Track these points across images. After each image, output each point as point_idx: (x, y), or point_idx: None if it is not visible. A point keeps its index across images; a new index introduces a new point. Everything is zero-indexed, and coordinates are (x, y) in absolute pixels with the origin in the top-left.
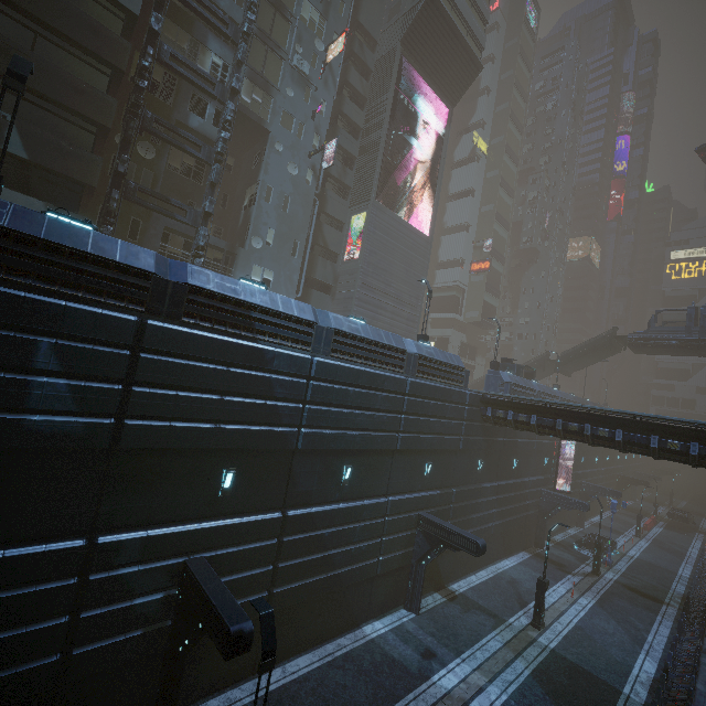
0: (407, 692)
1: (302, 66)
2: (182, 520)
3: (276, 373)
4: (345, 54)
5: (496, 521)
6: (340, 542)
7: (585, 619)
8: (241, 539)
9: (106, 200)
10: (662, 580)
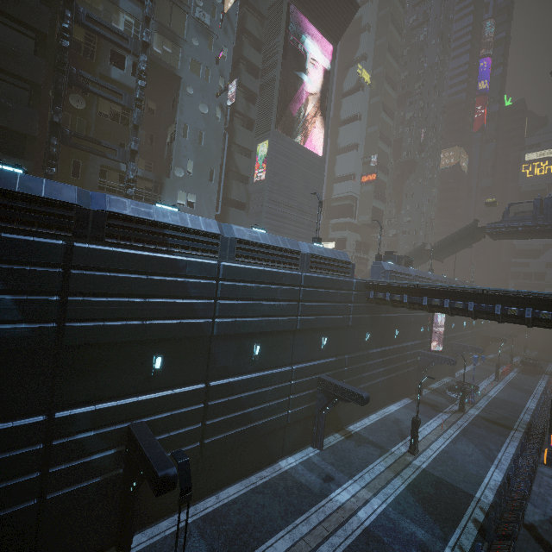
0: (310, 507)
1: (203, 18)
2: (124, 395)
3: (190, 277)
4: (241, 4)
5: (383, 377)
6: (255, 402)
7: (450, 445)
8: (173, 406)
9: (47, 146)
10: (513, 412)
